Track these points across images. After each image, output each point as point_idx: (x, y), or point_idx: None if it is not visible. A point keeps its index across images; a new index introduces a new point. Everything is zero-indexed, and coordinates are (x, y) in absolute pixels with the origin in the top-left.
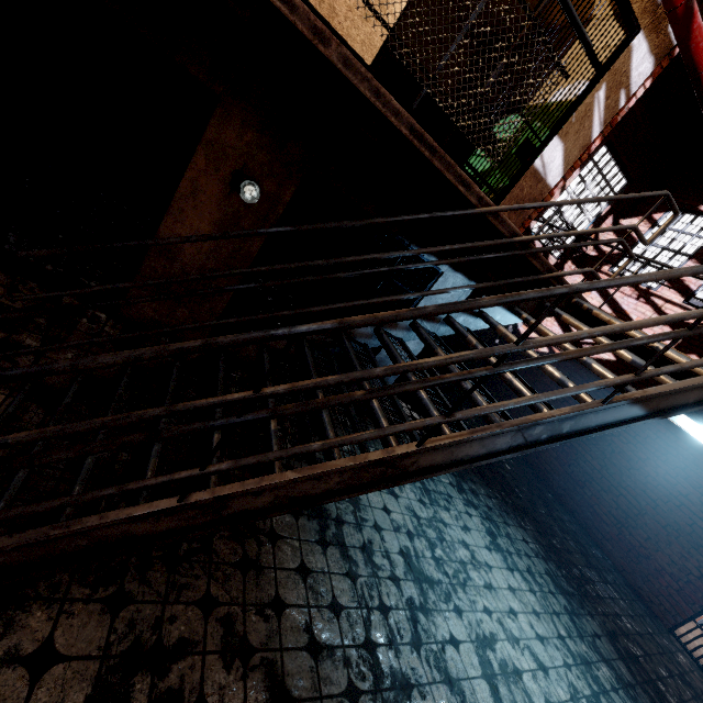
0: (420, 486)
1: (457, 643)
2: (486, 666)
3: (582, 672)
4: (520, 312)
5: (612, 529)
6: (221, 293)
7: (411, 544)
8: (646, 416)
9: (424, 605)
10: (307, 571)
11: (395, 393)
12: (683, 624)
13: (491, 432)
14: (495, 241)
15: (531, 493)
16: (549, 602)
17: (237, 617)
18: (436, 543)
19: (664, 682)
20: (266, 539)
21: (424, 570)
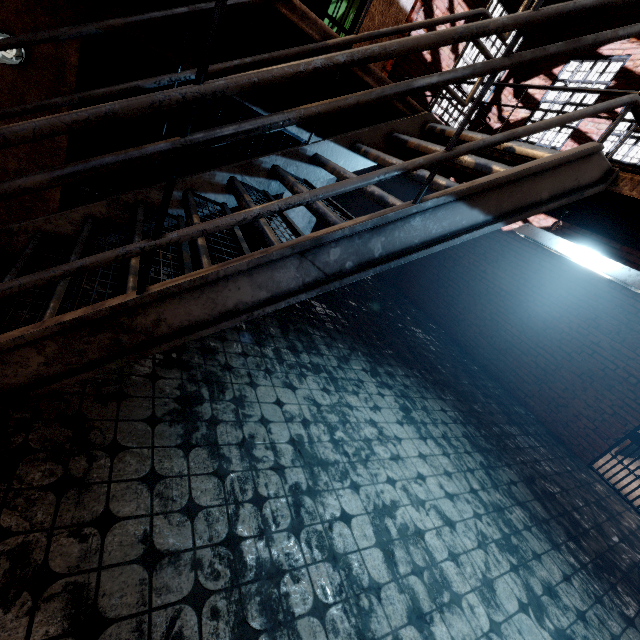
0: (325, 376)
1: (349, 518)
2: (381, 534)
3: (494, 519)
4: (359, 147)
5: (533, 387)
6: (43, 201)
7: (305, 431)
8: (488, 223)
9: (313, 488)
10: (156, 478)
11: (4, 195)
12: (600, 458)
13: (250, 260)
14: (301, 46)
15: (455, 368)
16: (464, 461)
17: (37, 545)
18: (337, 426)
19: (579, 511)
20: (103, 454)
21: (318, 454)
